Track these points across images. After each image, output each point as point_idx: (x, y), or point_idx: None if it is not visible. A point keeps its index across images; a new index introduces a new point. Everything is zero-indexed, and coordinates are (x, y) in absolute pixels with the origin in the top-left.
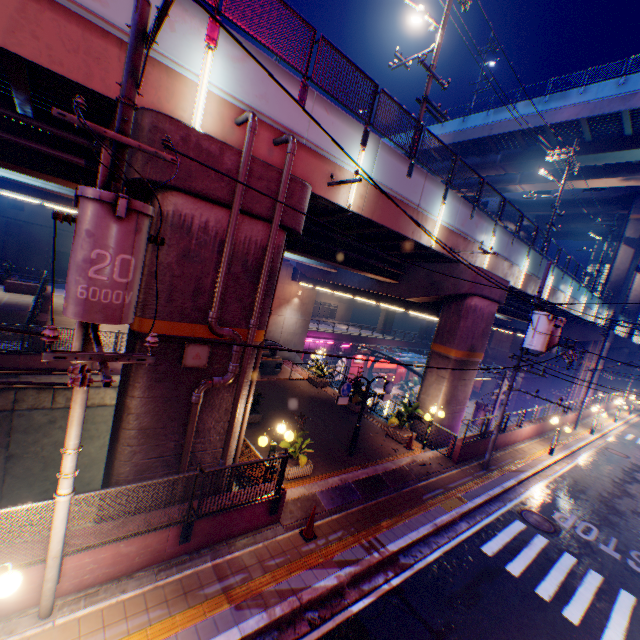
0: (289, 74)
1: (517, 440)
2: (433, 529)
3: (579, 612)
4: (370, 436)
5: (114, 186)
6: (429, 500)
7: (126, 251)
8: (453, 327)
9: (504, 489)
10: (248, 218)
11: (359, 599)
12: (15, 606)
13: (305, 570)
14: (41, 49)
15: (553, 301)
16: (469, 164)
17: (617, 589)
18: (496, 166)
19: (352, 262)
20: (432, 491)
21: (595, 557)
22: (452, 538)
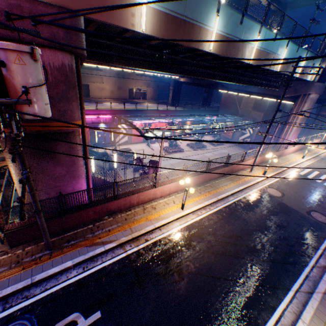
0: None
1: (159, 196)
2: None
3: None
4: None
5: None
6: None
7: None
8: None
9: (33, 283)
10: None
11: None
12: None
13: None
14: None
15: (232, 54)
16: None
17: None
18: None
19: None
20: None
21: None
22: None
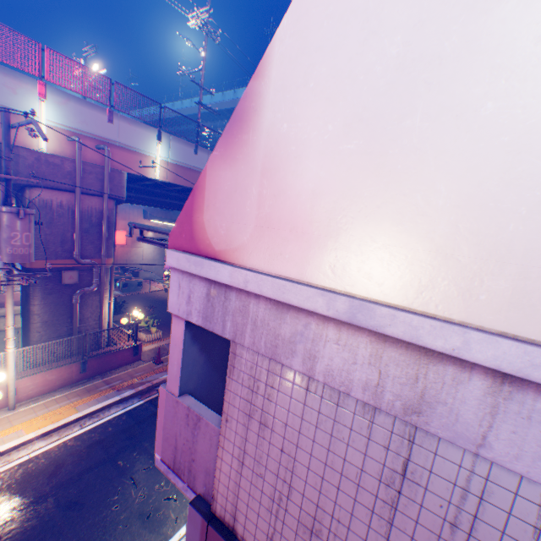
0: (99, 106)
1: None
2: None
3: None
4: None
5: (10, 200)
6: None
7: (28, 231)
8: None
9: None
10: (88, 196)
11: None
12: None
13: (156, 374)
14: None
15: None
16: None
17: None
18: None
19: (177, 207)
20: None
21: None
22: None
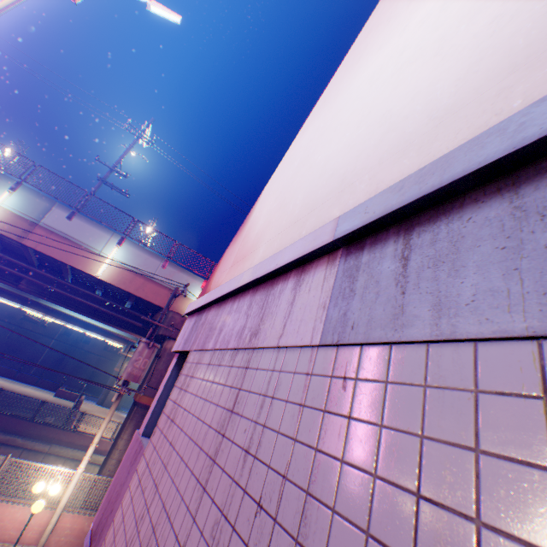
0: None
1: None
2: None
3: None
4: None
5: (151, 337)
6: None
7: (148, 357)
8: None
9: None
10: None
11: None
12: (28, 539)
13: None
14: (144, 293)
15: None
16: None
17: None
18: None
19: None
20: None
21: None
22: None
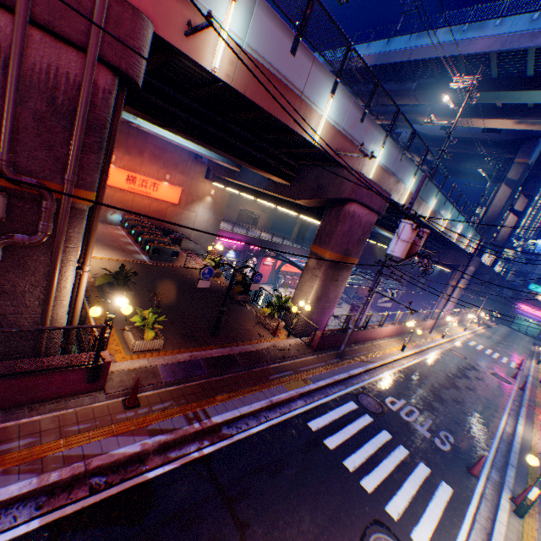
0: None
1: (378, 337)
2: (267, 405)
3: (376, 481)
4: (242, 322)
5: None
6: (275, 380)
7: None
8: (331, 231)
9: (350, 375)
10: (51, 38)
11: (160, 466)
12: None
13: (109, 437)
14: None
15: (433, 224)
16: (387, 90)
17: (417, 462)
18: (410, 94)
19: (242, 154)
20: (281, 372)
21: (408, 435)
22: (284, 414)
